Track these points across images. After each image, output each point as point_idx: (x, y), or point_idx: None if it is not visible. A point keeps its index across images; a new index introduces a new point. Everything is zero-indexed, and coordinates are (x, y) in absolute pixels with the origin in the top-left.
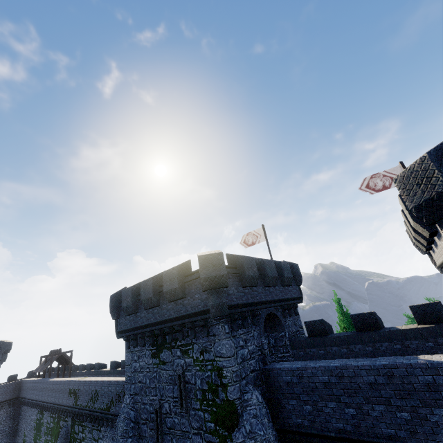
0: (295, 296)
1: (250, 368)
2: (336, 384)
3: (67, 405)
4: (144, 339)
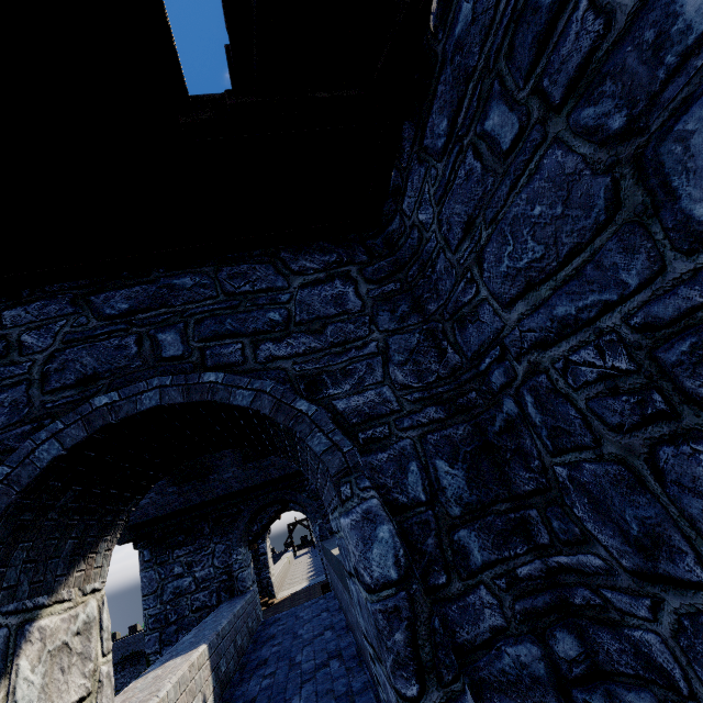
0: None
1: (194, 605)
2: None
3: None
4: None
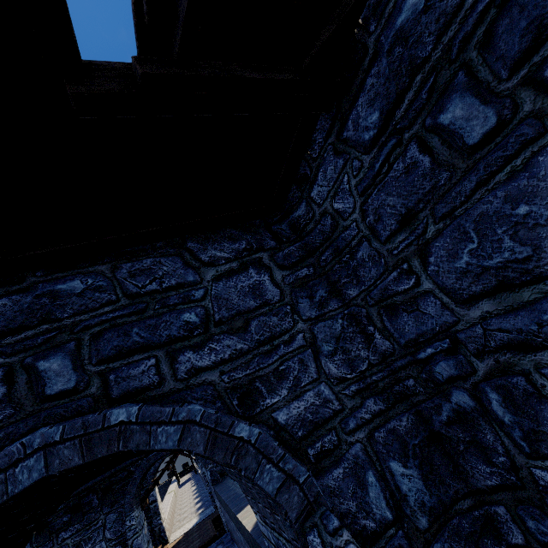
0: None
1: None
2: None
3: None
4: None
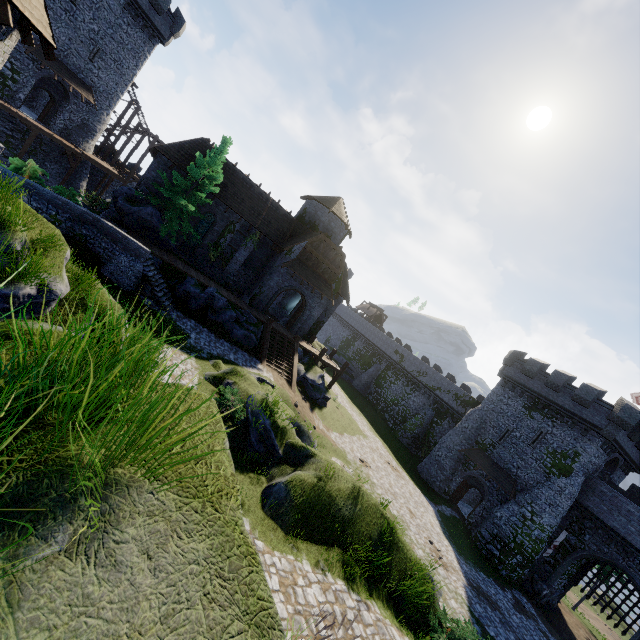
0: (639, 466)
1: (588, 467)
2: (636, 517)
3: (390, 356)
4: (523, 394)
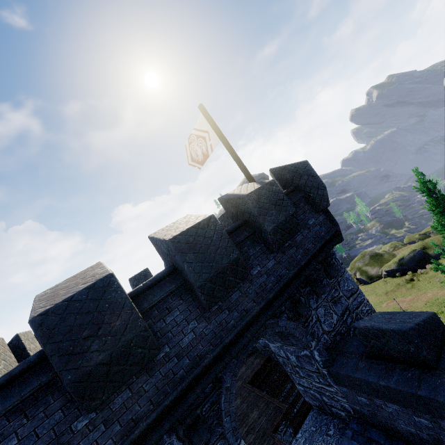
0: (317, 246)
1: None
2: None
3: None
4: None
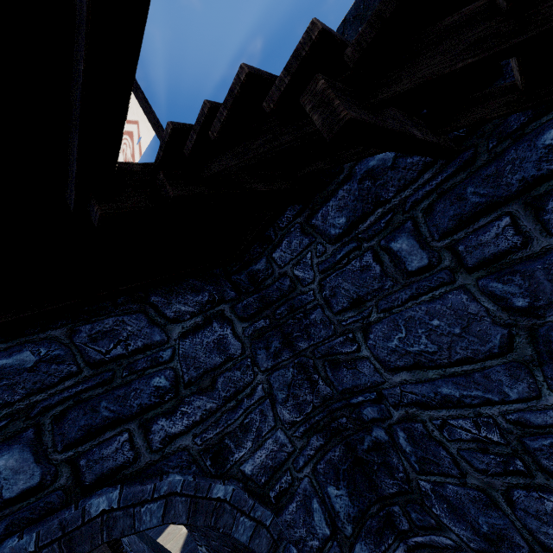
0: None
1: None
2: None
3: None
4: None
